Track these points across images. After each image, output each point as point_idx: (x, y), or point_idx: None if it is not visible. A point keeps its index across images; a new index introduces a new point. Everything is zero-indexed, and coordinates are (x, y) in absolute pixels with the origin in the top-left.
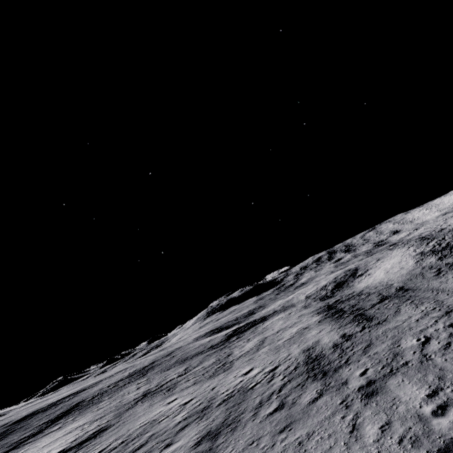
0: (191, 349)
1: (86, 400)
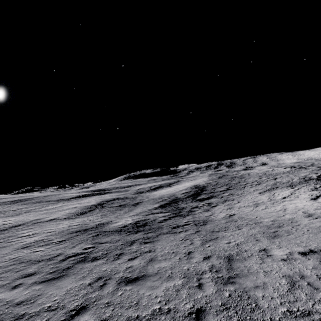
0: (55, 197)
1: None
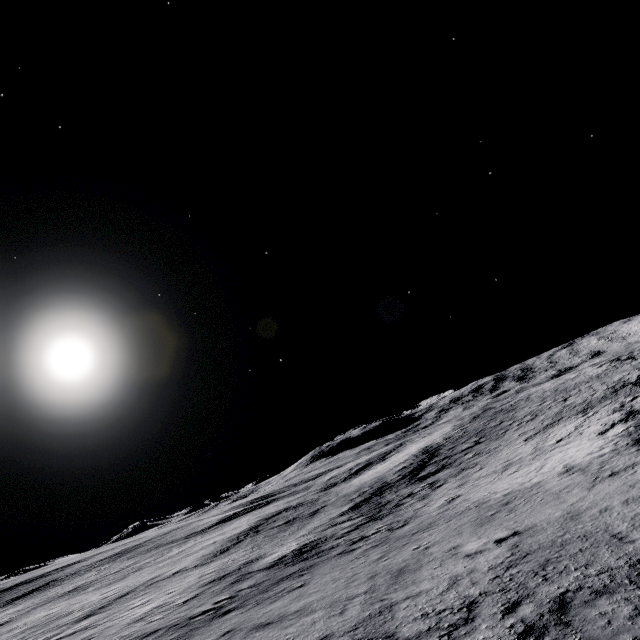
0: (182, 531)
1: (58, 579)
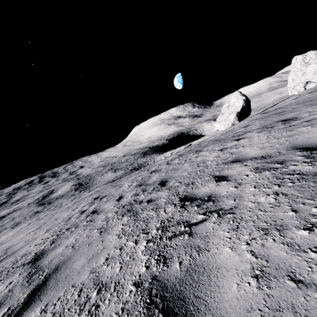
0: None
1: None
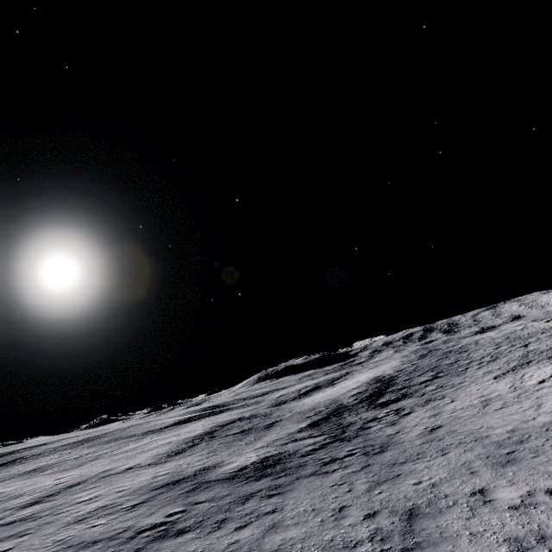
0: (141, 428)
1: (24, 458)
